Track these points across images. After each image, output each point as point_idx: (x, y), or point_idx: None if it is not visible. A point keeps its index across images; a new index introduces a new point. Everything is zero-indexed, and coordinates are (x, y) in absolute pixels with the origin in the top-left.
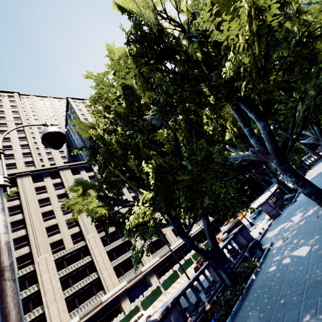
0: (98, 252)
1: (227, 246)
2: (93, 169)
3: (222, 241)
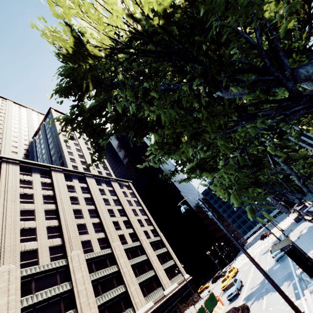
0: (5, 307)
1: (262, 298)
2: (52, 175)
3: (227, 302)
